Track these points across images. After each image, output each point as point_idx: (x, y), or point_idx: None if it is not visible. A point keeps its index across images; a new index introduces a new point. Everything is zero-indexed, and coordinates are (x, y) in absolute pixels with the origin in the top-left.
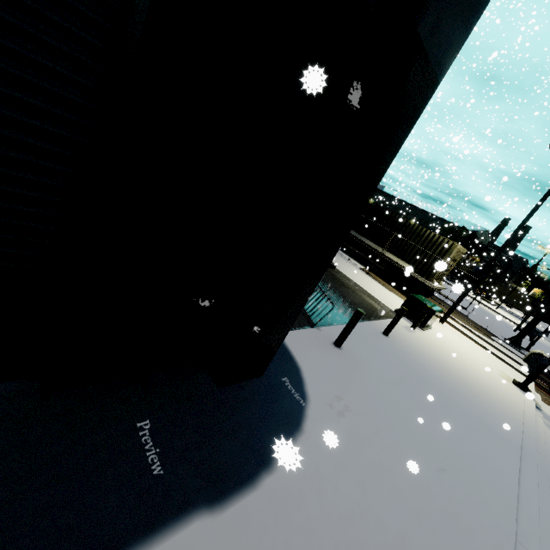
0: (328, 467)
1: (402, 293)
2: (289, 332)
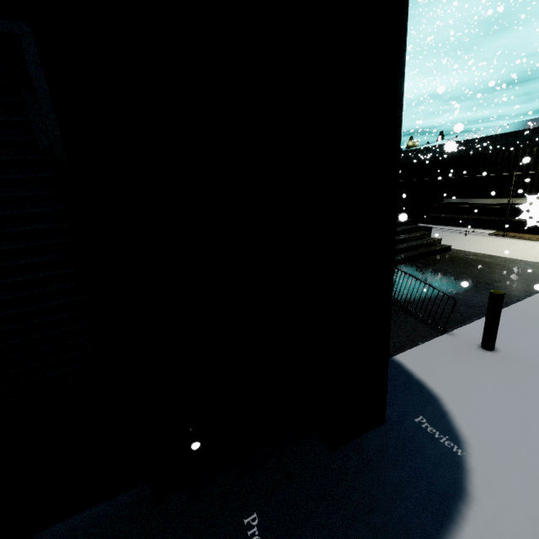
0: None
1: None
2: (408, 351)
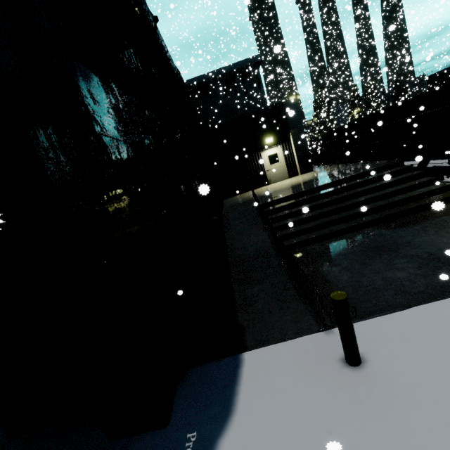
0: None
1: None
2: (262, 349)
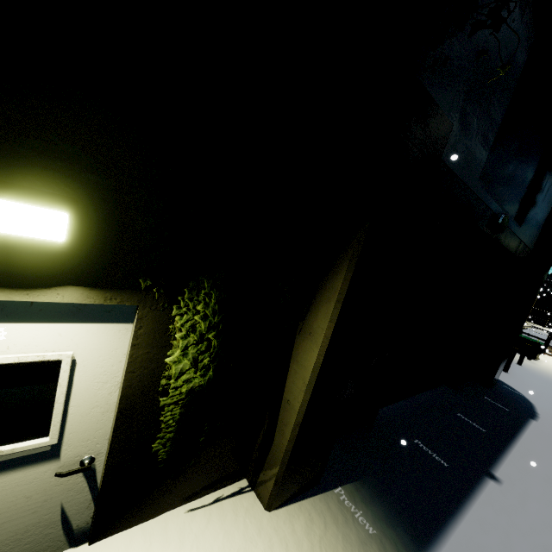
0: None
1: None
2: None
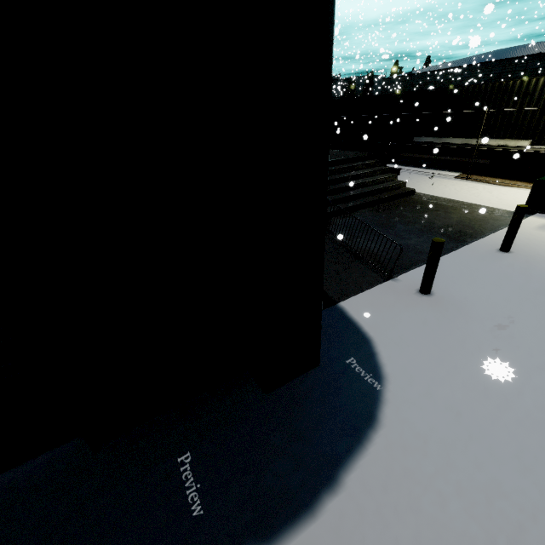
0: (423, 471)
1: (529, 181)
2: (353, 298)
